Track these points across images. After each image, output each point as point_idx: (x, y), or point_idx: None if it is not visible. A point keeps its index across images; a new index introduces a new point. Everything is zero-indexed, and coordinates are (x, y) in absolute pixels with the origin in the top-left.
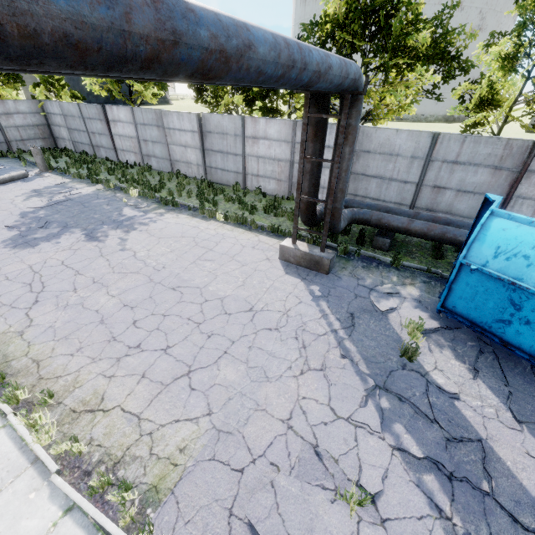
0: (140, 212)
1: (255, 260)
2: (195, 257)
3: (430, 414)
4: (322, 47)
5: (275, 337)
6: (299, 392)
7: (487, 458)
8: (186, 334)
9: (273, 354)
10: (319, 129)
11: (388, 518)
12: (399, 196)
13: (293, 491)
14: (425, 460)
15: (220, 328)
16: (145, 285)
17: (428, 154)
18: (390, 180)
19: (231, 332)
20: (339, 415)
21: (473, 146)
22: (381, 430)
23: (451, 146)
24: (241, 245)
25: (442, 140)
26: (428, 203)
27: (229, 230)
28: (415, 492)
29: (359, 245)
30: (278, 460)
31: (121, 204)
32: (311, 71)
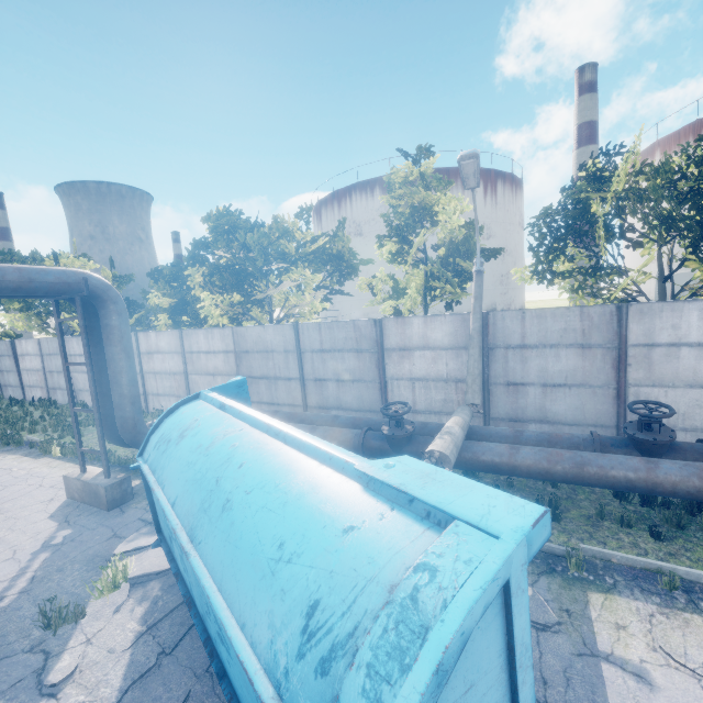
0: None
1: (29, 503)
2: None
3: None
4: (198, 262)
5: None
6: None
7: None
8: None
9: None
10: (90, 333)
11: None
12: (290, 396)
13: None
14: None
15: None
16: None
17: (296, 346)
18: (276, 380)
19: None
20: None
21: (330, 332)
22: None
23: (313, 335)
24: (39, 485)
25: (303, 331)
26: (318, 400)
27: (51, 467)
28: None
29: None
30: None
31: None
32: None
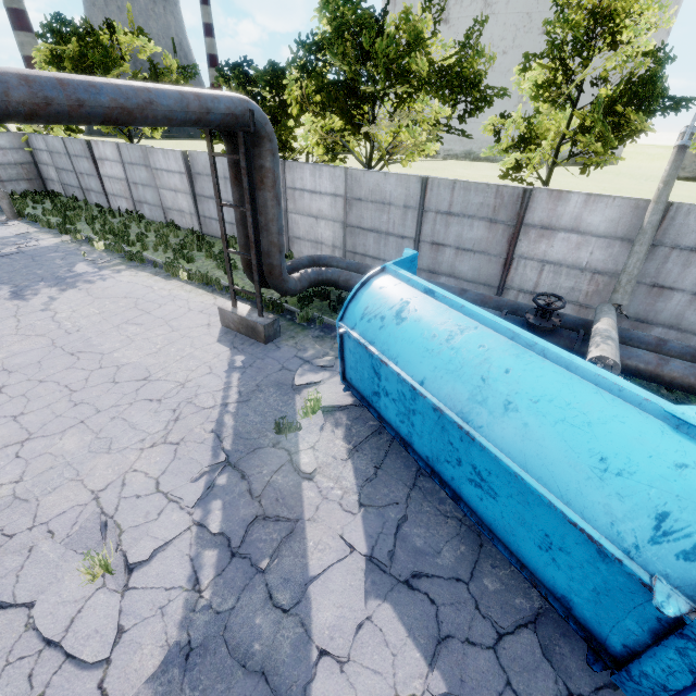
0: (95, 269)
1: (192, 325)
2: (122, 321)
3: (258, 491)
4: (306, 72)
5: (151, 408)
6: (134, 465)
7: (290, 538)
8: (52, 402)
9: (135, 425)
10: (239, 171)
11: (134, 587)
12: (399, 255)
13: (51, 557)
14: (221, 536)
15: (94, 397)
16: (43, 349)
17: (420, 203)
18: (387, 235)
19: (104, 401)
20: (161, 489)
21: (464, 194)
22: (196, 505)
23: (442, 194)
24: (188, 308)
25: (432, 187)
26: (429, 263)
27: (187, 291)
28: (184, 566)
29: (330, 312)
30: (59, 528)
31: (79, 258)
32: (101, 108)
